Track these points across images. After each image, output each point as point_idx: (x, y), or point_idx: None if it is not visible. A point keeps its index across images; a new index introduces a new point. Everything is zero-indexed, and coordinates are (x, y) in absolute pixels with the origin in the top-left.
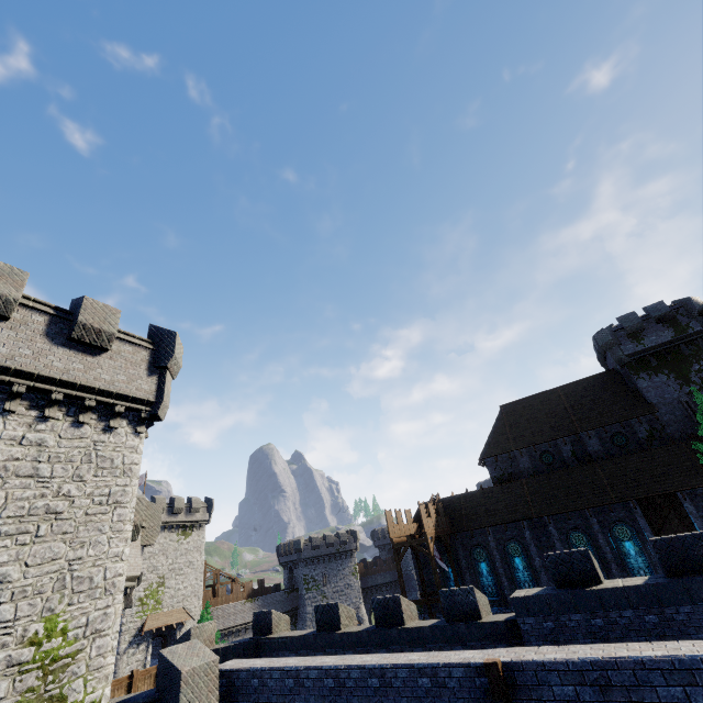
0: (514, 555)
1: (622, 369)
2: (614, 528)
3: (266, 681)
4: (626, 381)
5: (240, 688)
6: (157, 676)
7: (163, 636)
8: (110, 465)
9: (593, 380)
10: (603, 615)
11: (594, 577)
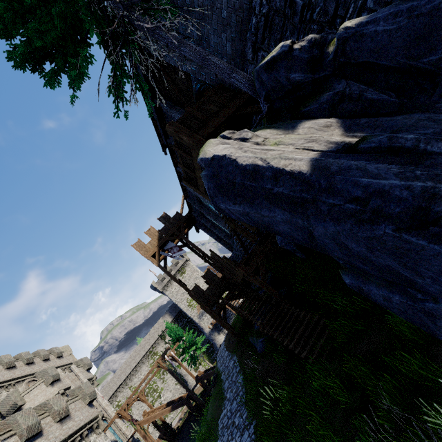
0: (207, 204)
1: None
2: None
3: None
4: None
5: None
6: None
7: None
8: None
9: None
10: None
11: None
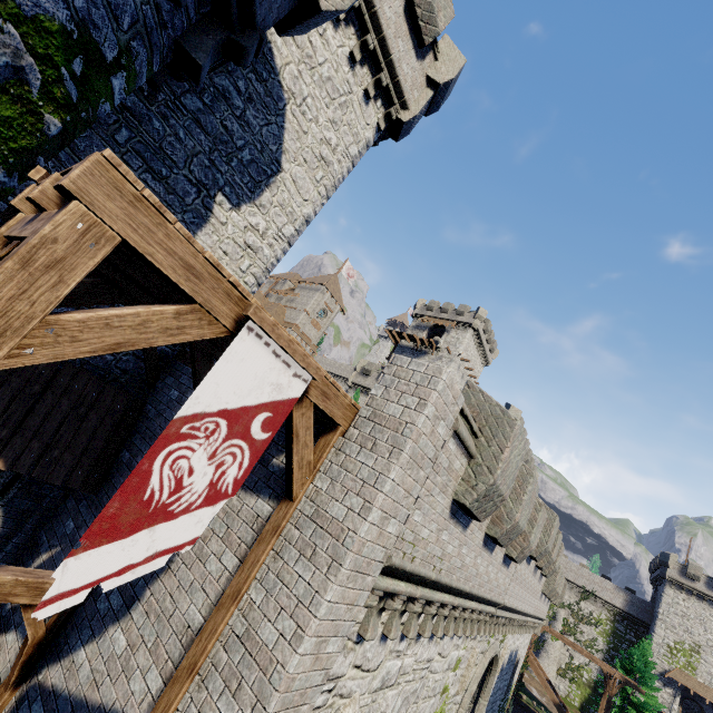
0: None
1: None
2: None
3: None
4: None
5: None
6: None
7: (699, 706)
8: None
9: None
10: None
11: None
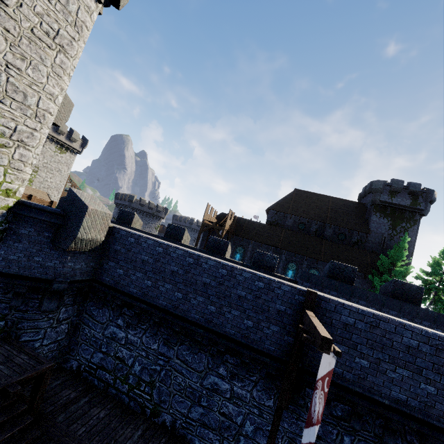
0: None
1: (370, 206)
2: (311, 270)
3: (141, 242)
4: (366, 213)
5: (118, 238)
6: (64, 201)
7: None
8: (64, 3)
9: (351, 203)
10: (349, 298)
11: (351, 281)
